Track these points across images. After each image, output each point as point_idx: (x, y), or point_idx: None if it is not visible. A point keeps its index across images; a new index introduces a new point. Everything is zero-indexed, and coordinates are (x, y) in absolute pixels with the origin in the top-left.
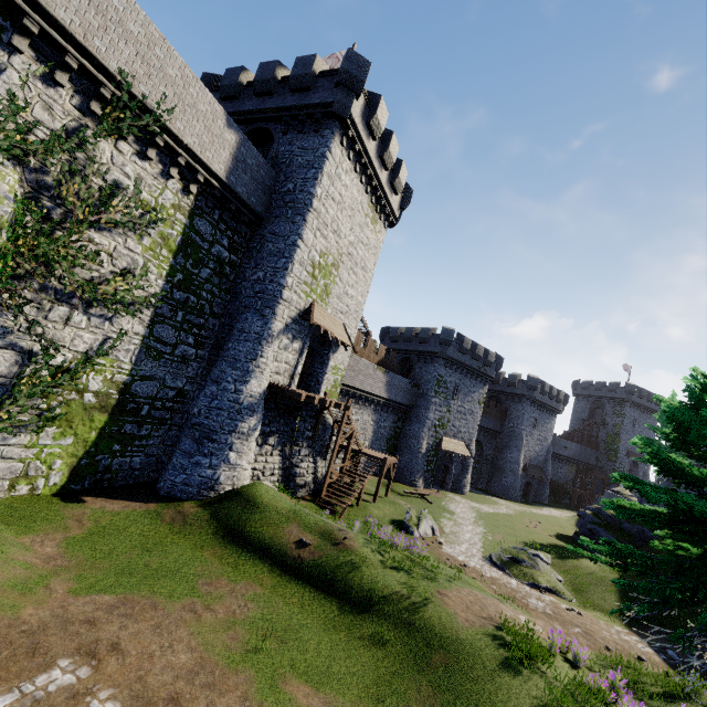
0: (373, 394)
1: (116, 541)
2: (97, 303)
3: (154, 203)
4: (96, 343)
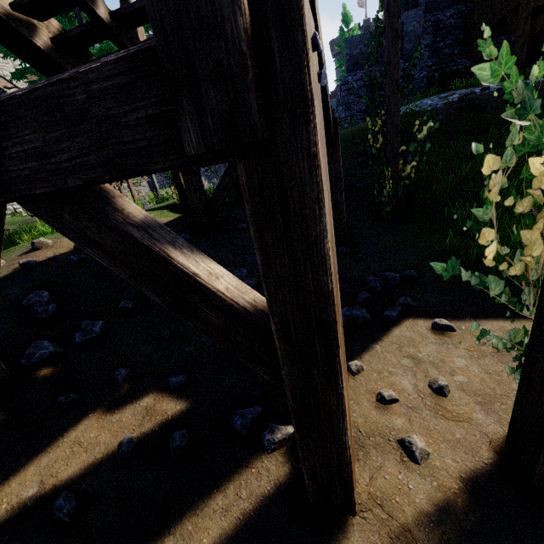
0: None
1: None
2: None
3: None
4: None
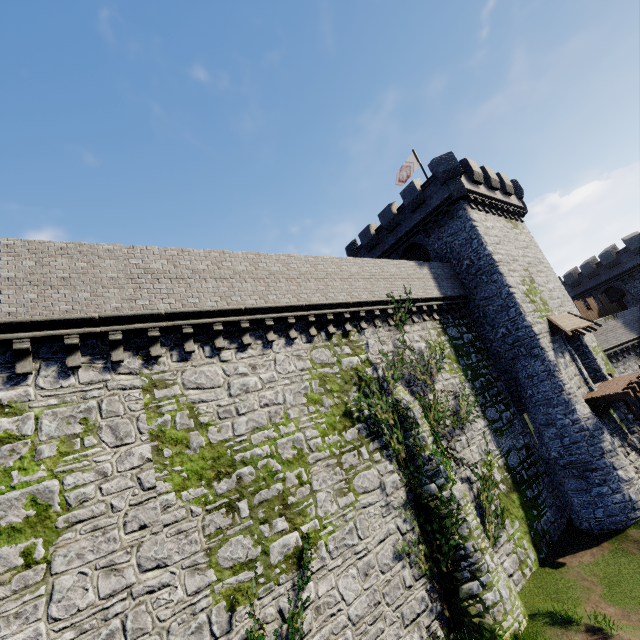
0: (623, 343)
1: (633, 586)
2: (461, 424)
3: (432, 344)
4: (478, 448)
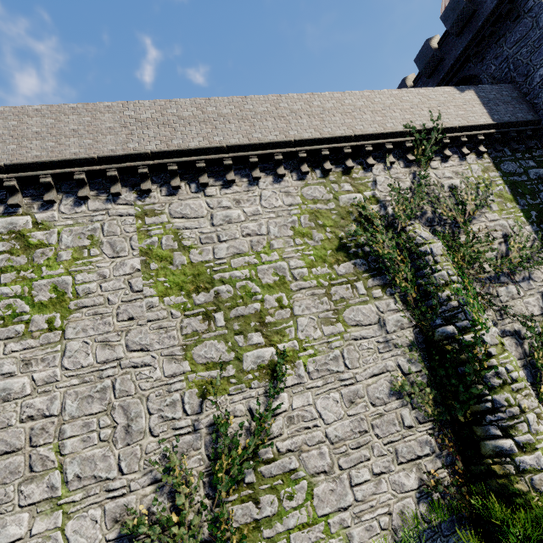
0: None
1: None
2: (512, 271)
3: (473, 181)
4: (539, 302)
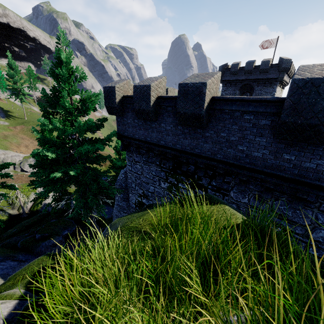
0: None
1: None
2: None
3: None
4: None
